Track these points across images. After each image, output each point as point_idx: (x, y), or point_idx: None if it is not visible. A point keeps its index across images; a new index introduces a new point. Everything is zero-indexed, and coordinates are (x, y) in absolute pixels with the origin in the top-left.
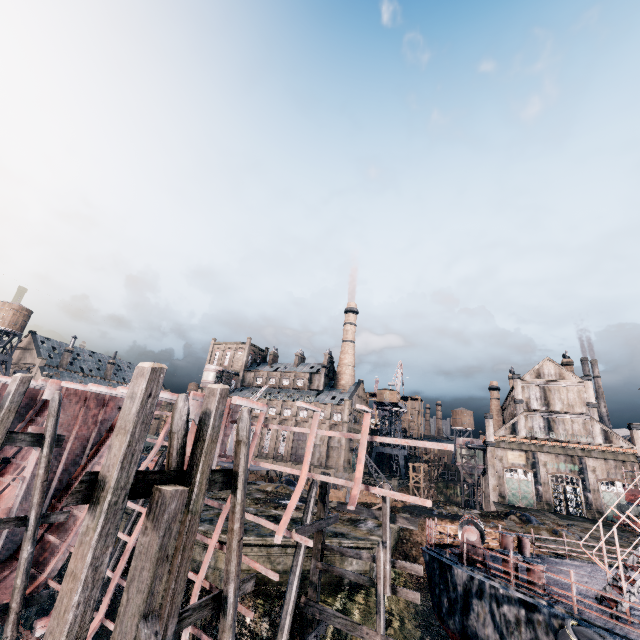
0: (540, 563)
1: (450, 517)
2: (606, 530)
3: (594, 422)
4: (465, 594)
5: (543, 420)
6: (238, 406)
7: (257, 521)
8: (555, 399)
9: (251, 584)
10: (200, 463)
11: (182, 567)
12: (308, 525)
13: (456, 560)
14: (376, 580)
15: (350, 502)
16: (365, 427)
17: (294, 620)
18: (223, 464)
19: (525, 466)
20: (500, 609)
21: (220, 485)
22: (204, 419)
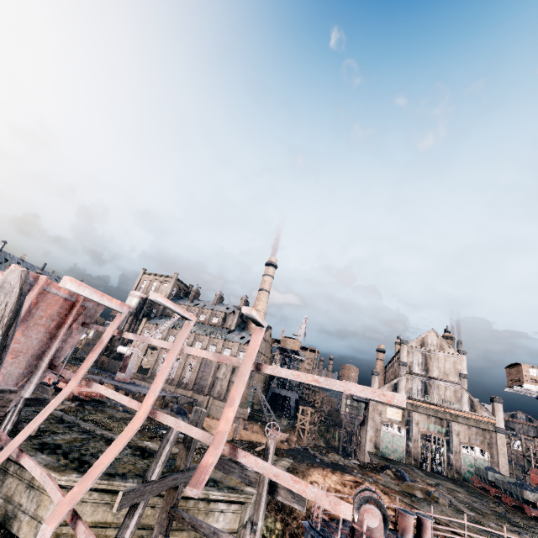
0: None
1: (331, 466)
2: (467, 492)
3: (464, 391)
4: None
5: (421, 383)
6: (100, 307)
7: (43, 482)
8: (434, 366)
9: None
10: None
11: None
12: (152, 483)
13: None
14: None
15: (194, 479)
16: (252, 348)
17: None
18: (117, 383)
19: (400, 422)
20: None
21: None
22: None
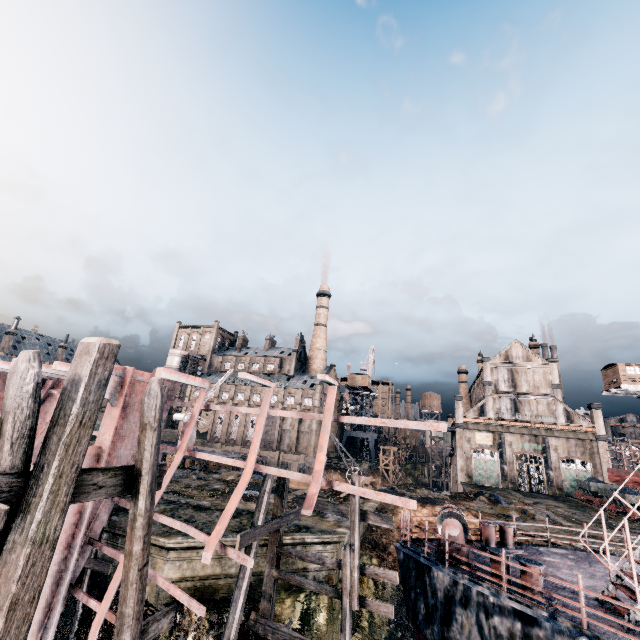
0: (537, 563)
1: (421, 501)
2: (568, 506)
3: (557, 403)
4: (447, 601)
5: (510, 401)
6: (176, 384)
7: (185, 530)
8: (522, 381)
9: (168, 620)
10: (54, 460)
11: (8, 637)
12: (259, 527)
13: (435, 559)
14: (341, 591)
15: (306, 505)
16: (329, 404)
17: (246, 634)
18: None
19: (492, 446)
20: (490, 621)
21: (109, 490)
22: (69, 390)
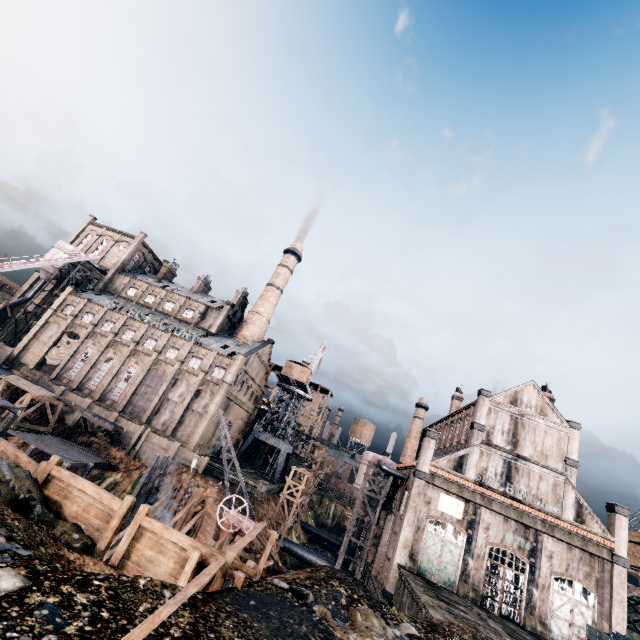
0: None
1: None
2: None
3: (569, 487)
4: None
5: (503, 463)
6: None
7: None
8: (527, 440)
9: None
10: None
11: None
12: None
13: None
14: None
15: None
16: None
17: None
18: None
19: (459, 522)
20: None
21: None
22: None
